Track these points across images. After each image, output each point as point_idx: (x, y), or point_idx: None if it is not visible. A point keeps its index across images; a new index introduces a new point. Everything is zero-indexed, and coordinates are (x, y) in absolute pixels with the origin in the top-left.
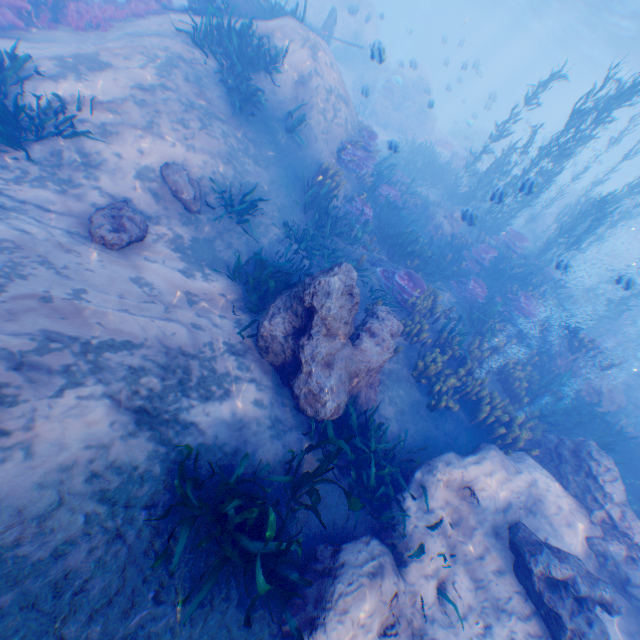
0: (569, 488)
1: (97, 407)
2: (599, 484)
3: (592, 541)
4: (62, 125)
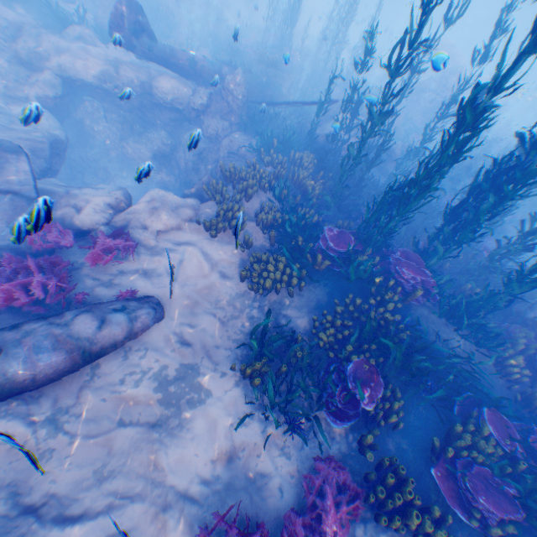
0: None
1: None
2: None
3: None
4: None
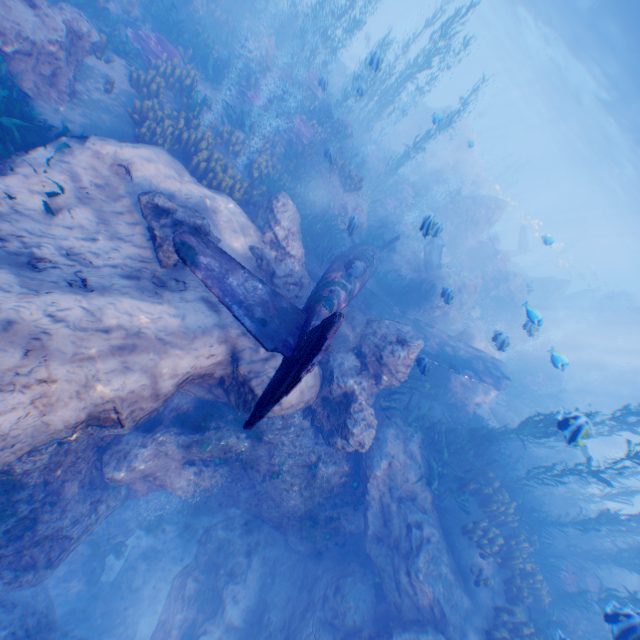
0: (258, 224)
1: None
2: (276, 216)
3: (254, 248)
4: None
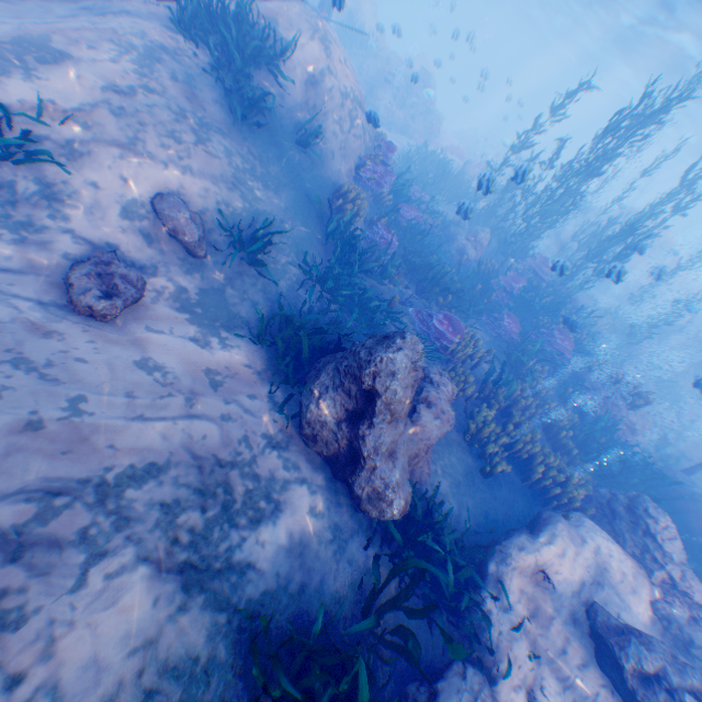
0: (627, 548)
1: (133, 584)
2: (658, 543)
3: (656, 606)
4: (11, 145)
